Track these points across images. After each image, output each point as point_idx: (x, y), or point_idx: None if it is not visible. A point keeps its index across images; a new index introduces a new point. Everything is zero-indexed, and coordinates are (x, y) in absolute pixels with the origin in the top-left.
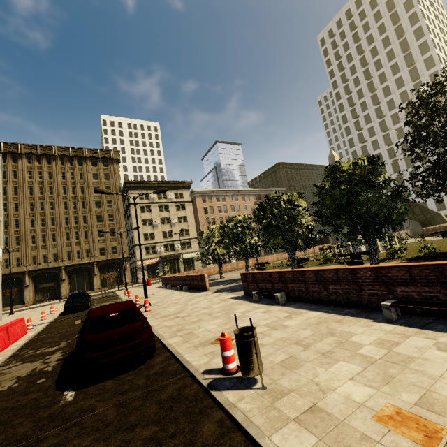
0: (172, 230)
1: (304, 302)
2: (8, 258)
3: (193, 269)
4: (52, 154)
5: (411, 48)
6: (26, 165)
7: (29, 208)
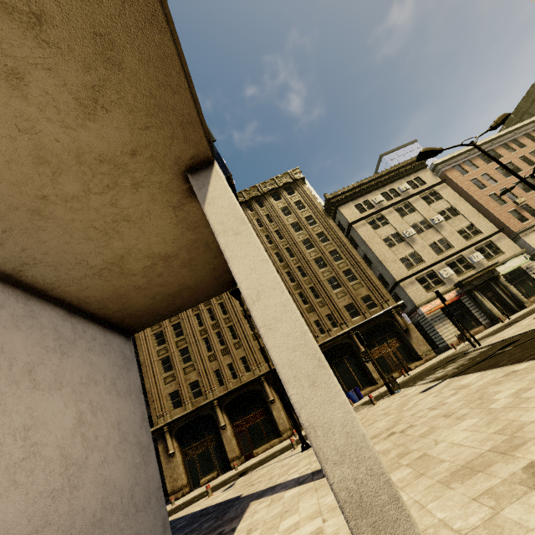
0: (444, 236)
1: None
2: (230, 362)
3: None
4: None
5: None
6: None
7: None
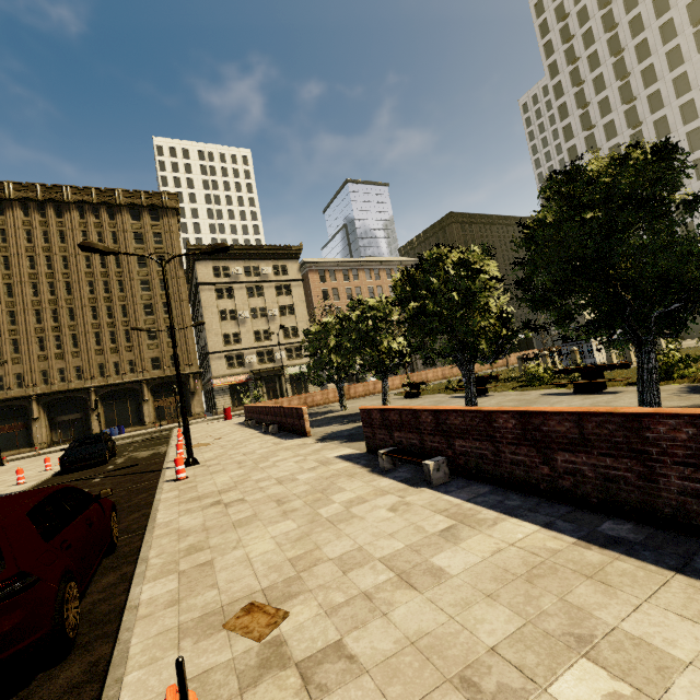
0: (271, 329)
1: (491, 483)
2: (1, 375)
3: (306, 391)
4: (63, 200)
5: None
6: (20, 220)
7: (31, 292)
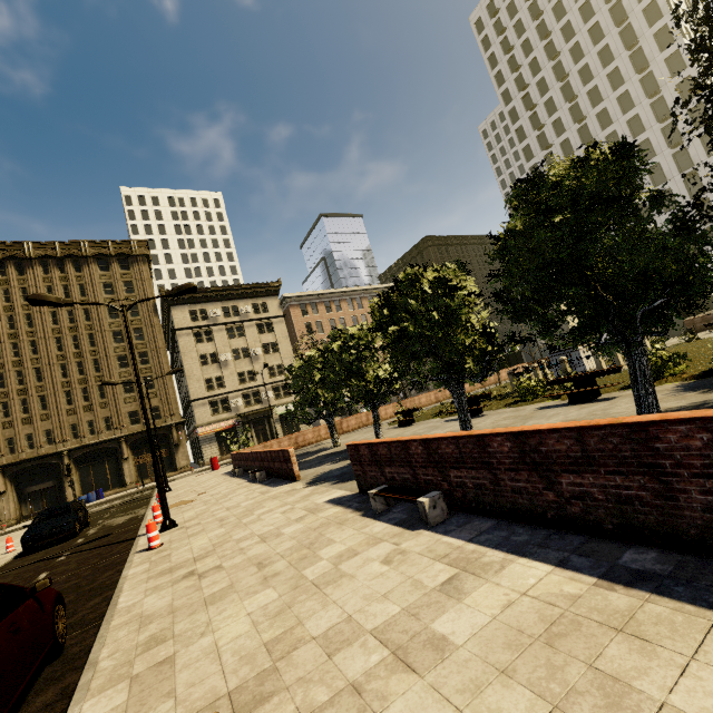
0: (255, 369)
1: (493, 516)
2: None
3: (298, 430)
4: (25, 257)
5: (631, 16)
6: None
7: None
